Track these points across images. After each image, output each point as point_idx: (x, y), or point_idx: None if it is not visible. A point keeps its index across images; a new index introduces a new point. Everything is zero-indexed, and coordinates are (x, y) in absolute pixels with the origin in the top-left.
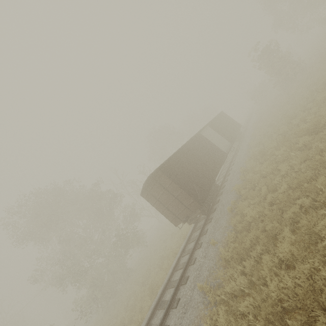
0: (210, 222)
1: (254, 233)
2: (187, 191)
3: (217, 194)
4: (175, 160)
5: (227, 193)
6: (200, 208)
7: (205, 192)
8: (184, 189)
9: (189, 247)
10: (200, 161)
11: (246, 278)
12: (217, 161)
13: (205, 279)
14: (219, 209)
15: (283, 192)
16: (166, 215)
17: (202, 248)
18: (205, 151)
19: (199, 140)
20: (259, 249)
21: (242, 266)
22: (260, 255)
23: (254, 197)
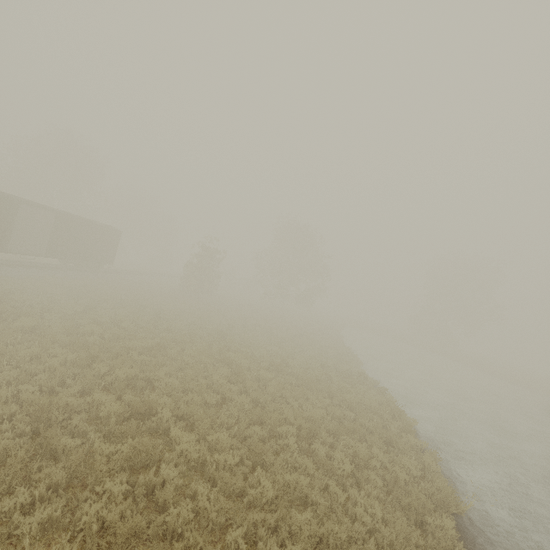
0: None
1: None
2: None
3: None
4: None
5: None
6: None
7: None
8: None
9: None
10: None
11: None
12: None
13: None
14: None
15: None
16: None
17: None
18: None
19: None
20: None
21: None
22: None
23: None
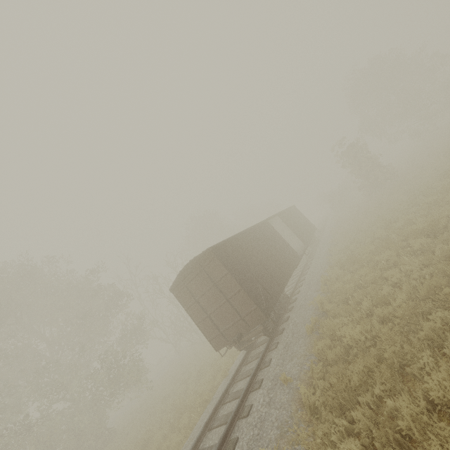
0: (274, 349)
1: (365, 361)
2: (248, 292)
3: (285, 310)
4: (234, 244)
5: (302, 308)
6: (263, 322)
7: (272, 299)
8: (244, 287)
9: (235, 389)
10: (267, 256)
11: (359, 443)
12: (288, 261)
13: (273, 444)
14: (290, 329)
15: (399, 306)
16: (204, 329)
17: (264, 389)
18: (274, 245)
19: (267, 230)
20: (376, 390)
21: (345, 419)
22: (378, 400)
23: (353, 312)
